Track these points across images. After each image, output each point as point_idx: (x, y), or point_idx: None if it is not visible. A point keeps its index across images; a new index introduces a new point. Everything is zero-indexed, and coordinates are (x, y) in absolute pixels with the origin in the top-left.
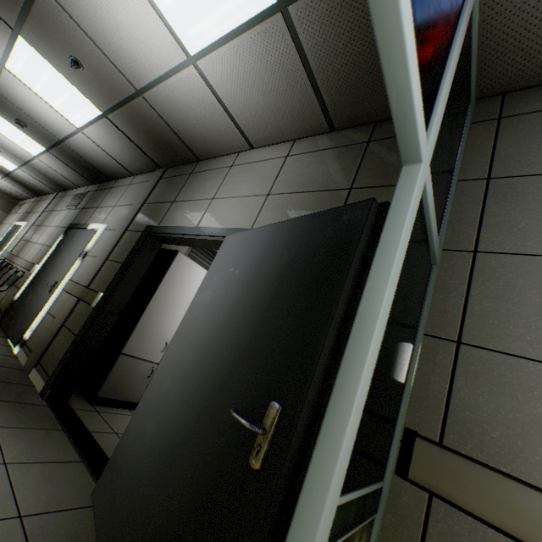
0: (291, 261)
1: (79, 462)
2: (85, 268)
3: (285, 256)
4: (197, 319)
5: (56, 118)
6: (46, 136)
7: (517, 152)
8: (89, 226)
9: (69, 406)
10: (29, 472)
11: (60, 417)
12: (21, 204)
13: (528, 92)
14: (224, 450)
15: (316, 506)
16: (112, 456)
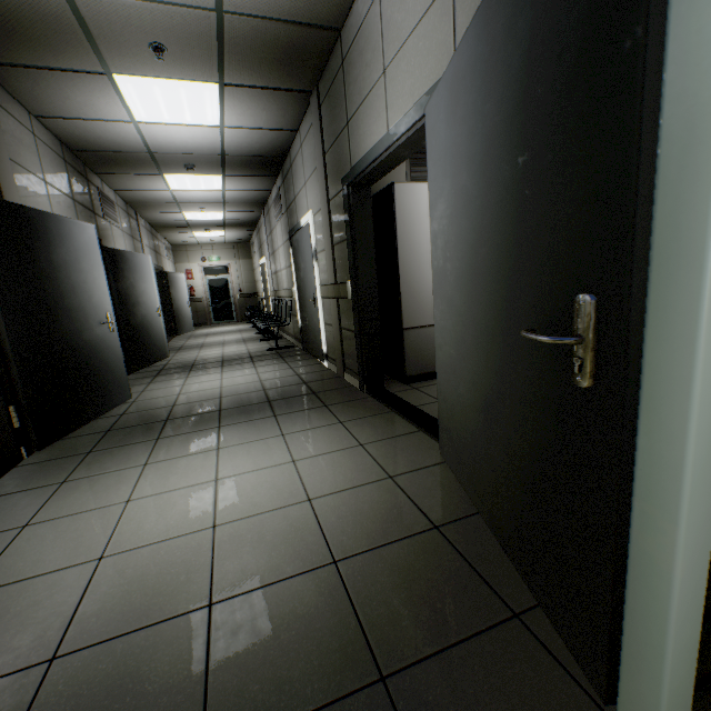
0: (526, 54)
1: (417, 432)
2: (323, 267)
3: (513, 55)
4: (444, 250)
5: (200, 135)
6: (211, 162)
7: None
8: (301, 224)
9: (387, 392)
10: (381, 447)
11: (384, 402)
12: (252, 244)
13: None
14: (538, 380)
15: (673, 404)
16: (438, 421)
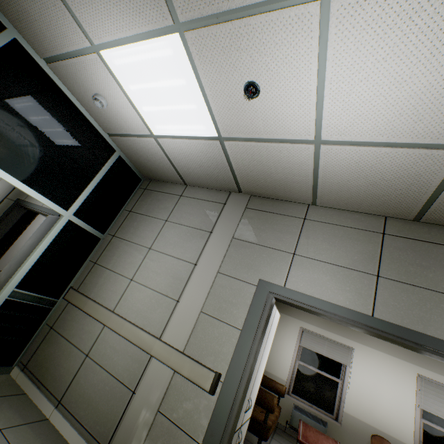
0: None
1: None
2: None
3: None
4: (22, 252)
5: None
6: None
7: (140, 204)
8: None
9: None
10: None
11: None
12: None
13: (156, 182)
14: None
15: (7, 287)
16: None
